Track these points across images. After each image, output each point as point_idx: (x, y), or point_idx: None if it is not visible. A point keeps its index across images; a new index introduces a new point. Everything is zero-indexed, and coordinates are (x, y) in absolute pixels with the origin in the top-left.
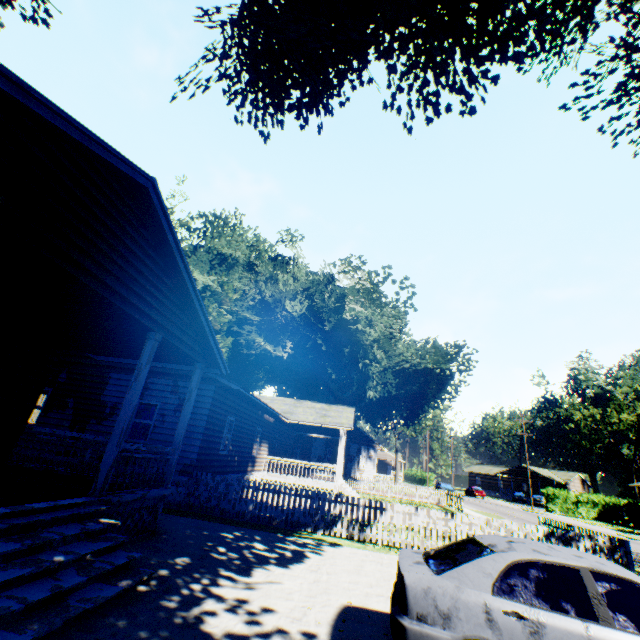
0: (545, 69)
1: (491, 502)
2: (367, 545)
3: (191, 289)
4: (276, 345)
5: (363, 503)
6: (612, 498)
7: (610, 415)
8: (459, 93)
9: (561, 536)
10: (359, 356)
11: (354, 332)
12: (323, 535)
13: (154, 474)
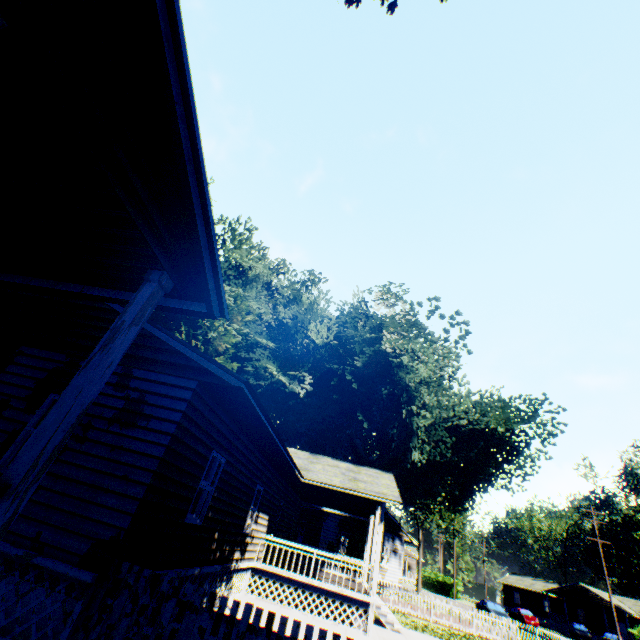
0: None
1: None
2: None
3: None
4: (292, 378)
5: None
6: None
7: None
8: None
9: None
10: (402, 400)
11: (395, 369)
12: None
13: None
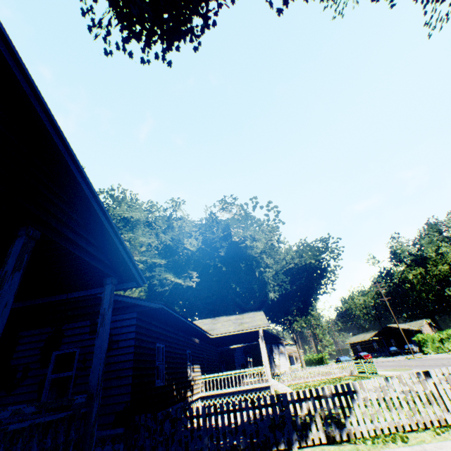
0: (336, 8)
1: (380, 361)
2: (356, 444)
3: (73, 168)
4: (184, 277)
5: (329, 392)
6: None
7: (431, 269)
8: None
9: None
10: (254, 267)
11: (244, 249)
12: (300, 448)
13: (59, 447)
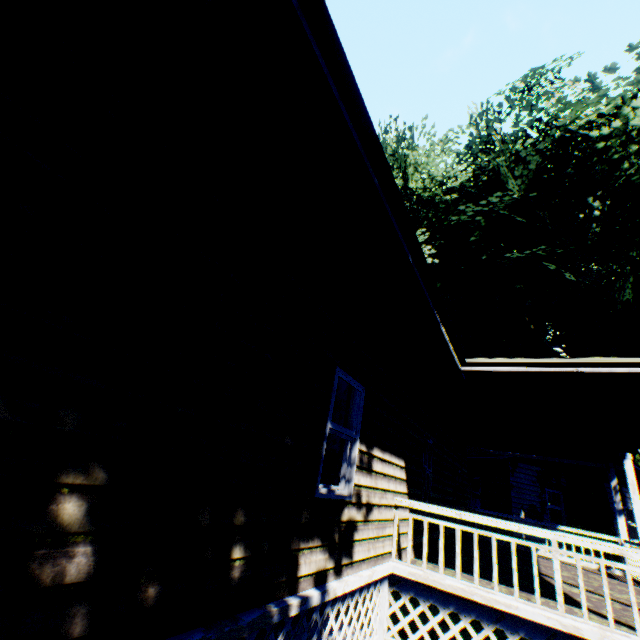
0: None
1: None
2: None
3: None
4: None
5: None
6: None
7: None
8: None
9: None
10: None
11: (606, 158)
12: None
13: None
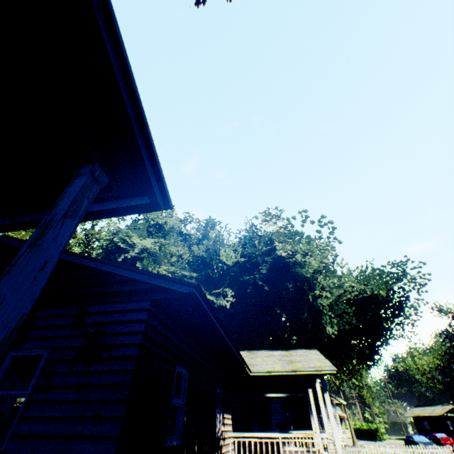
0: None
1: None
2: None
3: None
4: (217, 295)
5: None
6: None
7: None
8: None
9: None
10: (306, 288)
11: (292, 267)
12: None
13: None
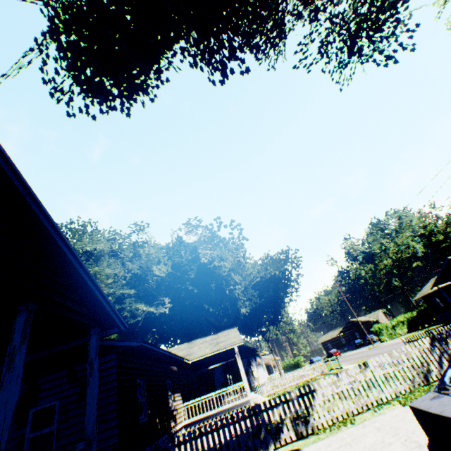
0: (269, 63)
1: (347, 355)
2: (318, 434)
3: (61, 243)
4: (156, 305)
5: (295, 395)
6: (408, 314)
7: (378, 264)
8: (235, 59)
9: (439, 338)
10: (224, 285)
11: (213, 270)
12: (276, 449)
13: None
